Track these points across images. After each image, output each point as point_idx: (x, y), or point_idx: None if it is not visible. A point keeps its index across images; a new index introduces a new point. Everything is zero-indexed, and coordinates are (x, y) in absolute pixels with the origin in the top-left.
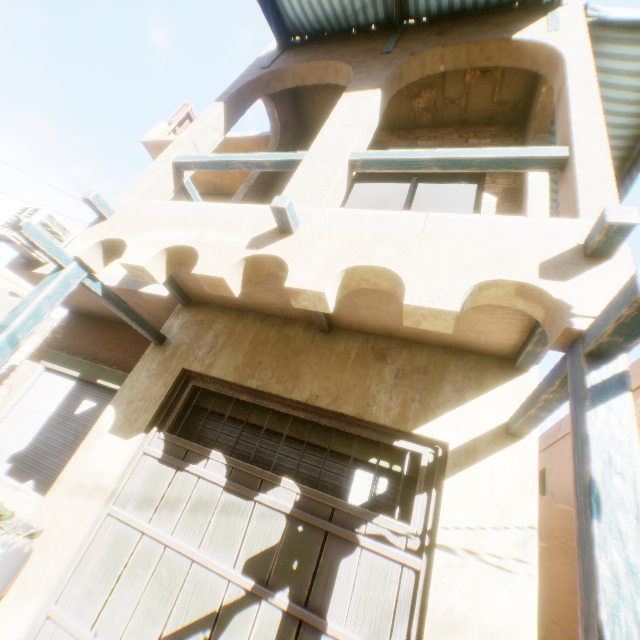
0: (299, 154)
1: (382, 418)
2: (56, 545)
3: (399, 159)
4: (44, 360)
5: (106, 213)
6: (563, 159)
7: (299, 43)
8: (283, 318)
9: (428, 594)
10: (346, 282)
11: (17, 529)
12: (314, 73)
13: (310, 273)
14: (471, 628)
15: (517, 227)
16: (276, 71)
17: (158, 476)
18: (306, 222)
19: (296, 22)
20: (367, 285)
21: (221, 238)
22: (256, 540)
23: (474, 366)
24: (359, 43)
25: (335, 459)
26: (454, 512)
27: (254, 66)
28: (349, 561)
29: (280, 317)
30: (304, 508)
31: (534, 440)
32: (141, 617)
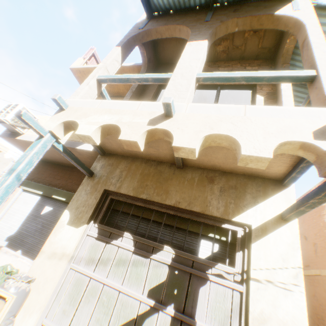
0: (168, 74)
1: (215, 213)
2: (43, 286)
3: (224, 77)
4: (22, 185)
5: (64, 106)
6: (313, 77)
7: (158, 15)
8: (156, 161)
9: (248, 304)
10: (204, 142)
11: (21, 279)
12: (168, 31)
13: (186, 138)
14: (273, 321)
15: (296, 112)
16: (147, 30)
17: (96, 247)
18: (179, 111)
19: (157, 4)
20: (214, 144)
21: (132, 120)
22: (153, 279)
23: (261, 184)
24: (191, 16)
25: (189, 235)
26: (258, 261)
27: (134, 27)
28: (204, 288)
29: (155, 161)
30: (177, 261)
31: (296, 222)
32: (94, 323)
